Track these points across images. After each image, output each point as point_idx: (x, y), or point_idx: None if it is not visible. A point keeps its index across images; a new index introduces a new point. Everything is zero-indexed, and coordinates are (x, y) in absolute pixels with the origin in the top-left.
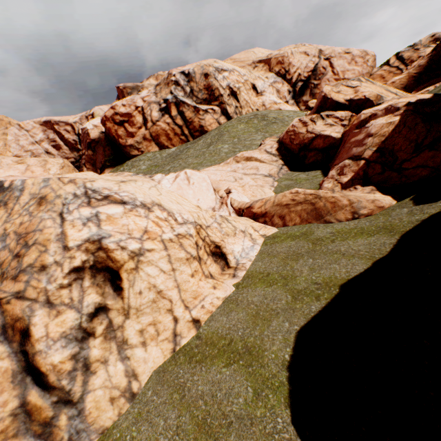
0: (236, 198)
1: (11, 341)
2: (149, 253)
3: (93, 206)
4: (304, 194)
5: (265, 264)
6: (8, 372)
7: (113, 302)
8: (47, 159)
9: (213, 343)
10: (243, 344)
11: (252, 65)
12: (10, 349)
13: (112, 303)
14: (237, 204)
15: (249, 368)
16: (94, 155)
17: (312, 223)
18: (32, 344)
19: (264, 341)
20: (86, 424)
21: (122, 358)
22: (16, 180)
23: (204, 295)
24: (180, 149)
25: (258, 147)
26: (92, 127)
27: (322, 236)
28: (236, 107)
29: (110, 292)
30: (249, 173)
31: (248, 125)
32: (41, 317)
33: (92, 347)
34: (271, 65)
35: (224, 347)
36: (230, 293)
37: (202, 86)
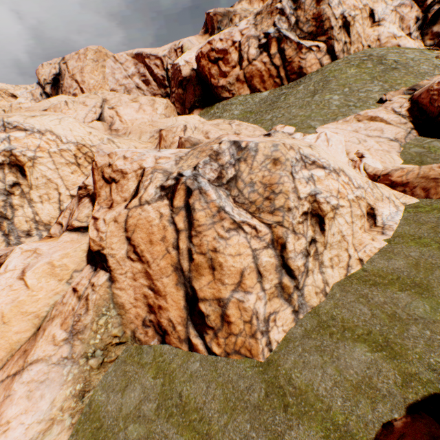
0: (369, 163)
1: (275, 249)
2: (341, 208)
3: (308, 169)
4: None
5: (413, 229)
6: (273, 265)
7: (318, 237)
8: (155, 99)
9: (381, 276)
10: (411, 281)
11: None
12: (275, 253)
13: (318, 238)
14: (371, 170)
15: (422, 295)
16: (183, 94)
17: None
18: (286, 253)
19: (430, 282)
20: (304, 301)
21: (320, 272)
22: (250, 142)
23: (365, 244)
24: (275, 95)
25: (382, 105)
26: (184, 64)
27: None
28: (345, 43)
29: (318, 231)
30: (372, 136)
31: (360, 69)
32: (291, 239)
33: (309, 262)
34: None
35: (393, 280)
36: (383, 246)
37: (311, 15)
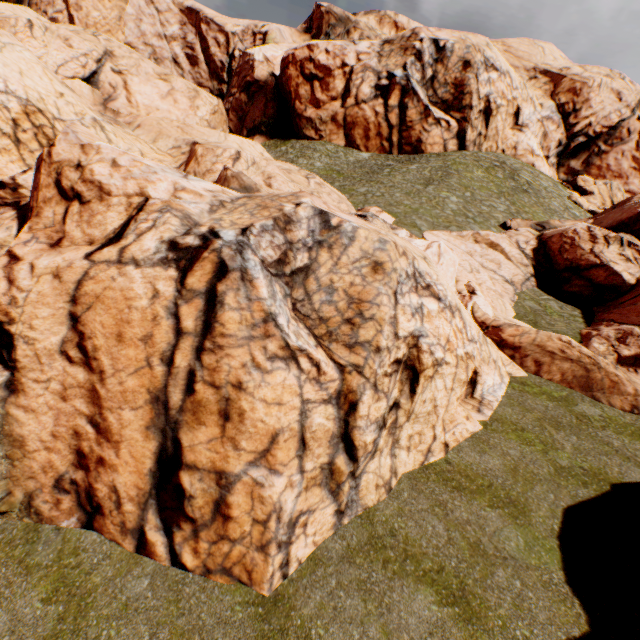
0: (480, 305)
1: (339, 407)
2: (445, 365)
3: (419, 294)
4: (580, 352)
5: (517, 414)
6: (329, 432)
7: (404, 401)
8: (200, 90)
9: (468, 477)
10: (505, 494)
11: (530, 73)
12: (337, 414)
13: (403, 402)
14: (480, 315)
15: (517, 520)
16: (247, 104)
17: (574, 390)
18: (355, 418)
19: (529, 502)
20: (357, 497)
21: (391, 454)
22: (346, 222)
23: (457, 422)
24: (377, 163)
25: (507, 232)
26: (262, 60)
27: (589, 414)
28: (480, 134)
29: (406, 391)
30: (487, 267)
31: (489, 175)
32: (368, 397)
33: (381, 437)
34: (559, 89)
35: (483, 487)
36: (477, 430)
37: (452, 79)
